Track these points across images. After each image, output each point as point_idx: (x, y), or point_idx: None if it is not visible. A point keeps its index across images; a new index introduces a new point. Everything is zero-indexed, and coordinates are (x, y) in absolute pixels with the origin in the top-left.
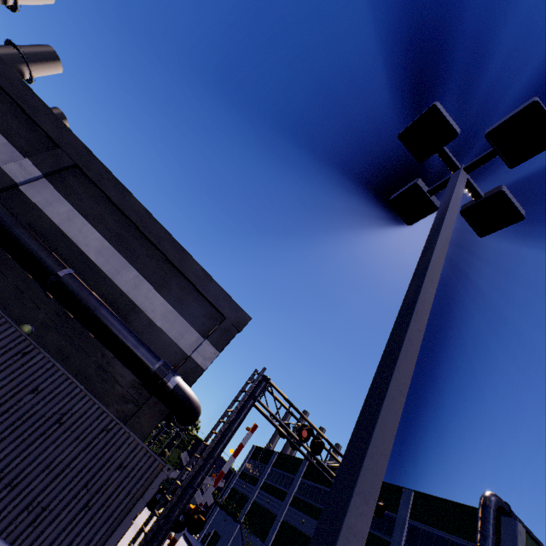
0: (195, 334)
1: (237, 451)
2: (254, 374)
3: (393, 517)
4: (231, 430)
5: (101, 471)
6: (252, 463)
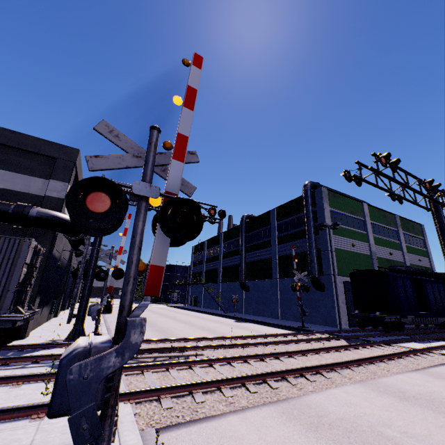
0: (40, 180)
1: (125, 233)
2: None
3: (270, 227)
4: None
5: None
6: (196, 256)
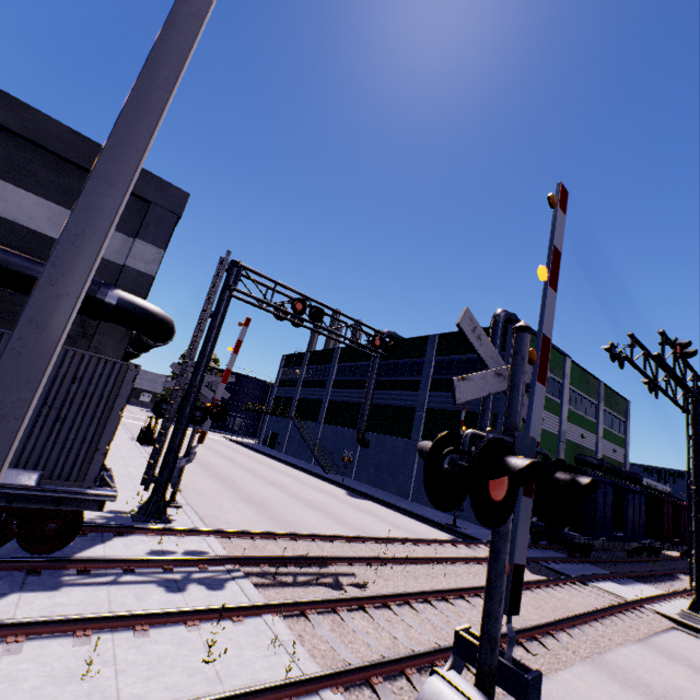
0: (118, 236)
1: (237, 348)
2: (220, 263)
3: (422, 361)
4: (215, 327)
5: (55, 388)
6: (287, 371)
